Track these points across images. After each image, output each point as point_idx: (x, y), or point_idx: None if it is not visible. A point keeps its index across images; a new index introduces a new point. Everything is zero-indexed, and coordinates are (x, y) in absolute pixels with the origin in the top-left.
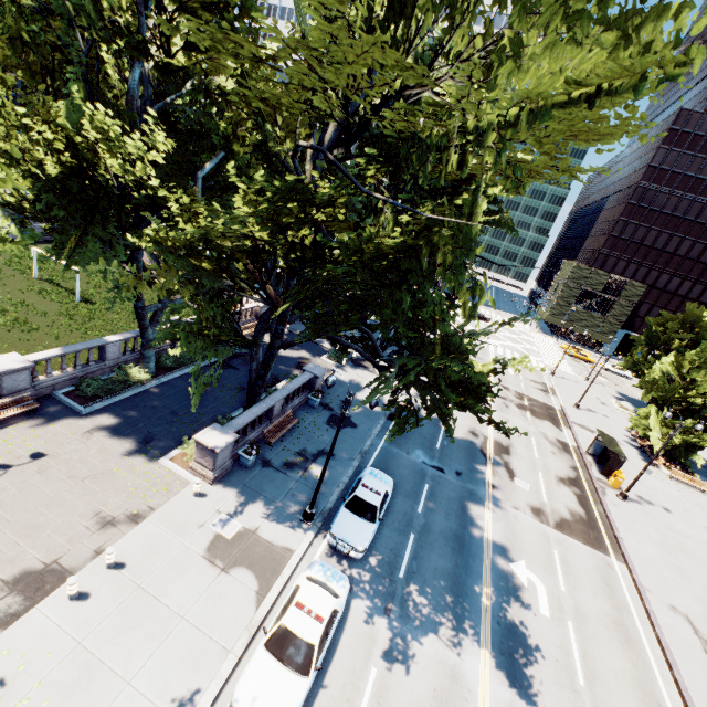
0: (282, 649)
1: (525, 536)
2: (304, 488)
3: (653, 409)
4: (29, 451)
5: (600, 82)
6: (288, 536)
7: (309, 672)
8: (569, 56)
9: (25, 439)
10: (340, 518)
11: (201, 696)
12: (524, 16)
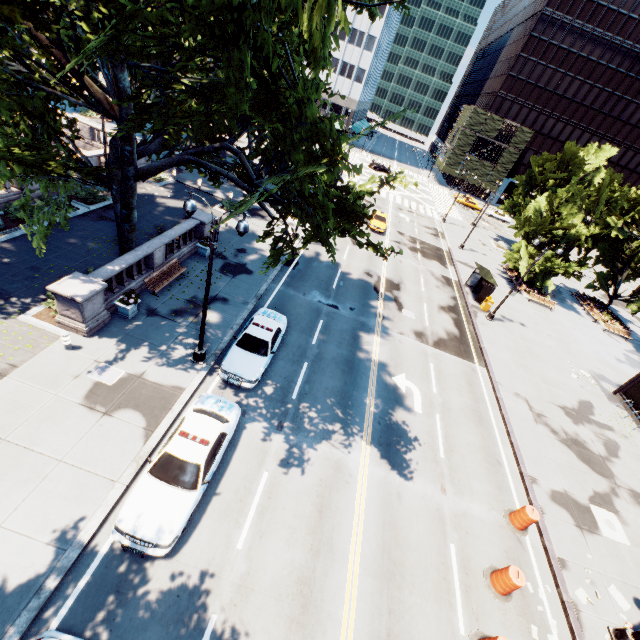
0: (167, 472)
1: (407, 355)
2: (195, 333)
3: (524, 243)
4: None
5: None
6: (178, 376)
7: (197, 486)
8: None
9: None
10: (231, 355)
11: (86, 523)
12: None
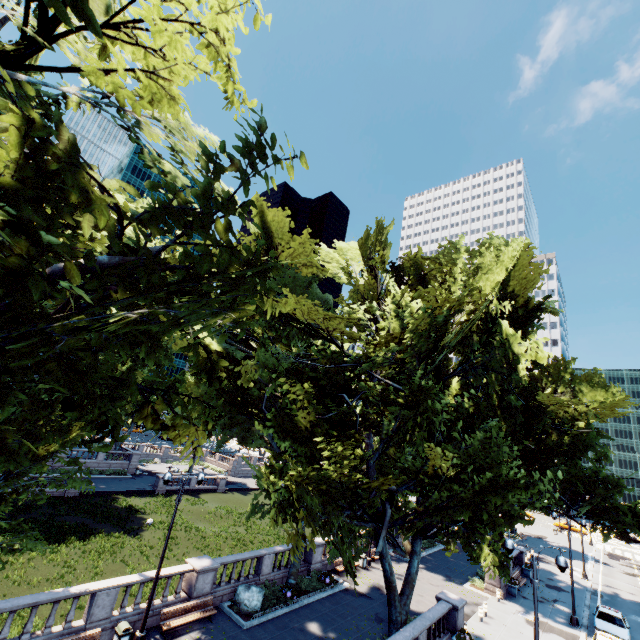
0: None
1: None
2: (559, 613)
3: None
4: (403, 571)
5: (607, 399)
6: (569, 629)
7: None
8: (596, 394)
9: (397, 567)
10: (598, 622)
11: None
12: (579, 386)
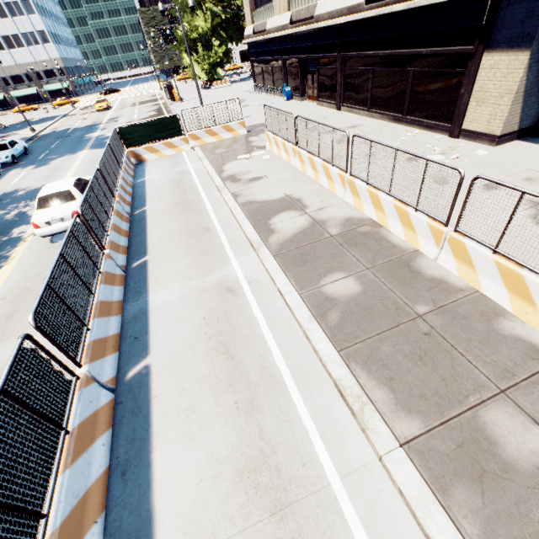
0: None
1: None
2: None
3: (185, 56)
4: None
5: None
6: None
7: None
8: None
9: None
10: None
11: None
12: None
